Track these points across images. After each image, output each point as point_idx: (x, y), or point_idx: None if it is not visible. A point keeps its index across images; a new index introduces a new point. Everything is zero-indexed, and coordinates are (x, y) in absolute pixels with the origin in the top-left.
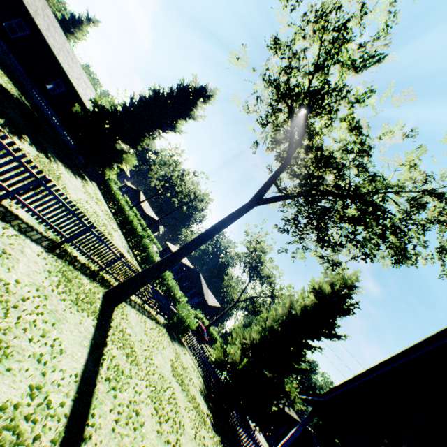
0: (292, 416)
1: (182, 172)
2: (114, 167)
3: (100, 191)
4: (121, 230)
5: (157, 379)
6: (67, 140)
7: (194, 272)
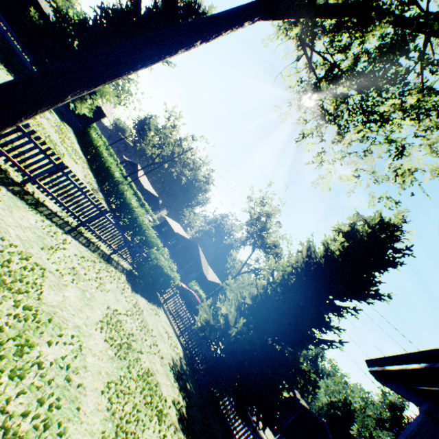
0: (301, 404)
1: (180, 137)
2: (88, 101)
3: (78, 138)
4: (94, 175)
5: (13, 319)
6: (30, 67)
7: (192, 245)
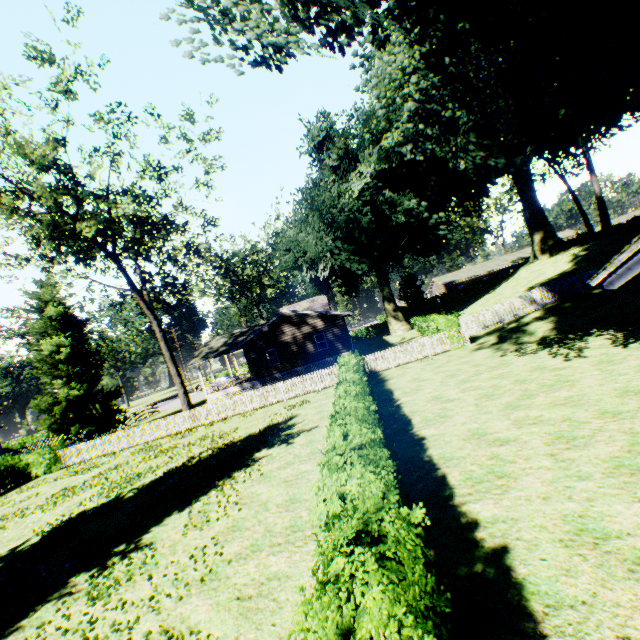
0: None
1: None
2: None
3: None
4: None
5: None
6: None
7: None
